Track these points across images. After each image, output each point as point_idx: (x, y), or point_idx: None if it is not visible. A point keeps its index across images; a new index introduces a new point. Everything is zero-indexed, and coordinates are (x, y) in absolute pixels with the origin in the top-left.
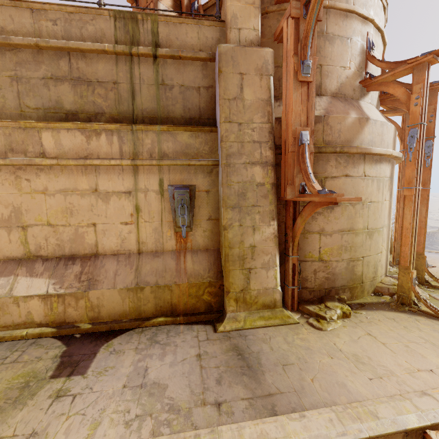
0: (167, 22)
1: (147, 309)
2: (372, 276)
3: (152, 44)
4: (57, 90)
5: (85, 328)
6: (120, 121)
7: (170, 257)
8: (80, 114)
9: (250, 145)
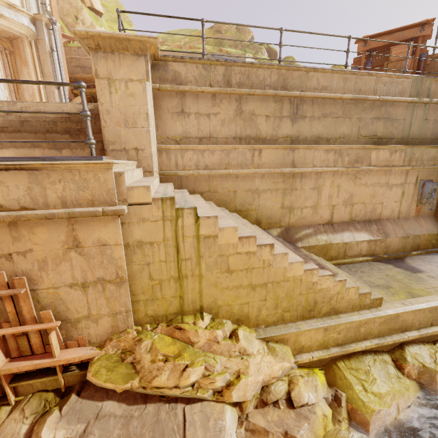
0: (436, 82)
1: (407, 247)
2: None
3: (426, 96)
4: (376, 125)
5: (385, 257)
6: (400, 142)
7: (413, 220)
8: (383, 139)
9: None
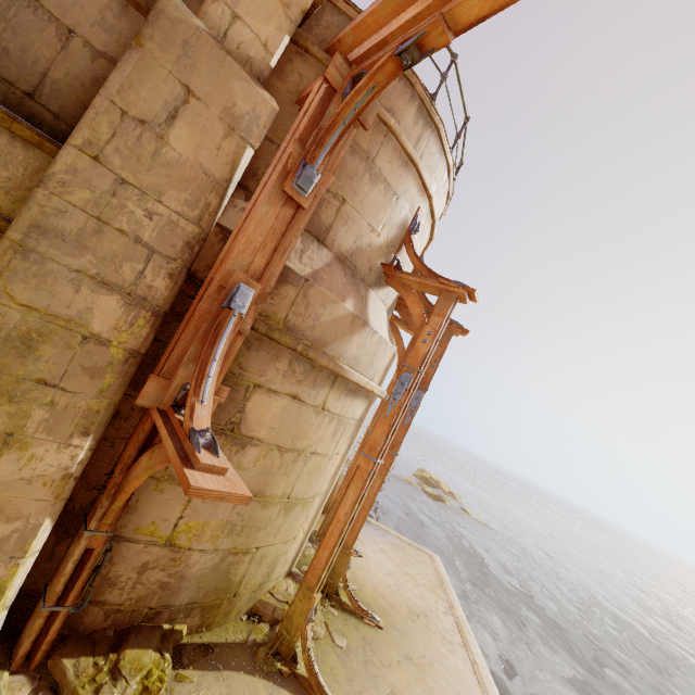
0: None
1: None
2: (261, 581)
3: None
4: None
5: None
6: None
7: None
8: None
9: (123, 242)
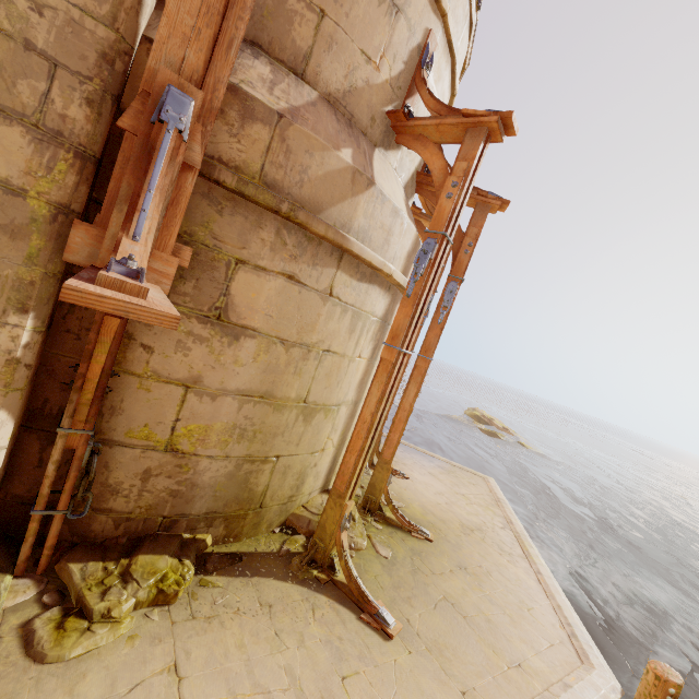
0: None
1: None
2: (290, 493)
3: None
4: None
5: None
6: None
7: None
8: None
9: (8, 48)
